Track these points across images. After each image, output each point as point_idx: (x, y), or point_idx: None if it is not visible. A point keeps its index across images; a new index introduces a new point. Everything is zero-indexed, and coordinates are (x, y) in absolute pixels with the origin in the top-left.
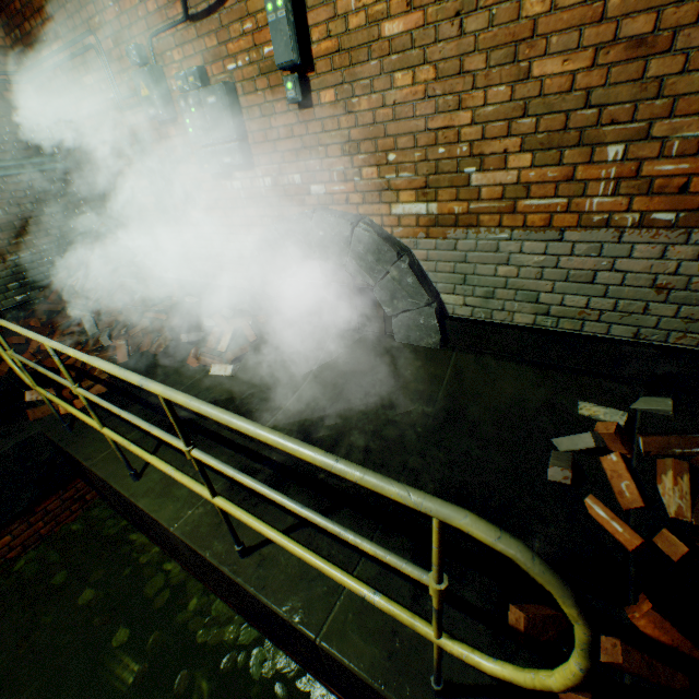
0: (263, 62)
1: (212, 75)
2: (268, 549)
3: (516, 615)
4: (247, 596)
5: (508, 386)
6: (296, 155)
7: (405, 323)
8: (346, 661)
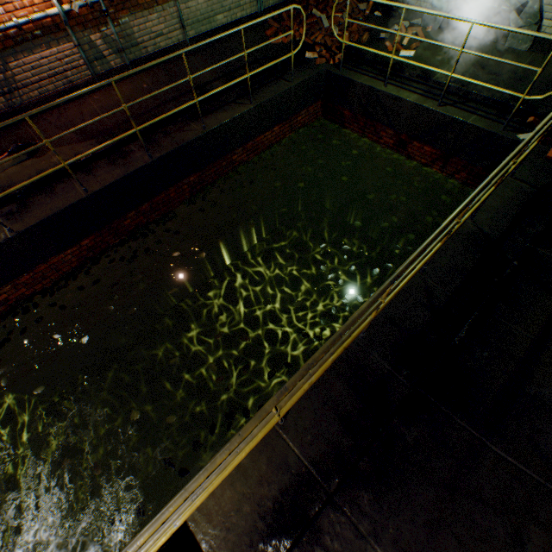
0: None
1: None
2: (446, 107)
3: (530, 119)
4: (435, 120)
5: (551, 69)
6: None
7: (516, 35)
8: (476, 125)
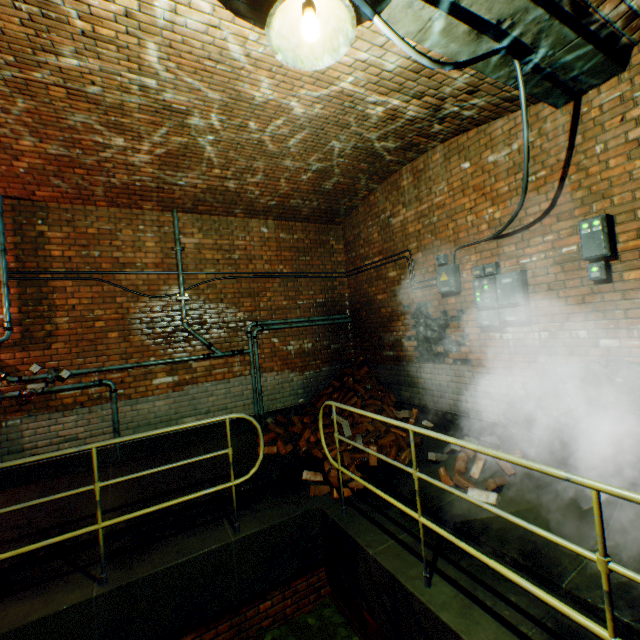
0: (558, 257)
1: (502, 267)
2: None
3: None
4: None
5: None
6: (583, 316)
7: None
8: None
